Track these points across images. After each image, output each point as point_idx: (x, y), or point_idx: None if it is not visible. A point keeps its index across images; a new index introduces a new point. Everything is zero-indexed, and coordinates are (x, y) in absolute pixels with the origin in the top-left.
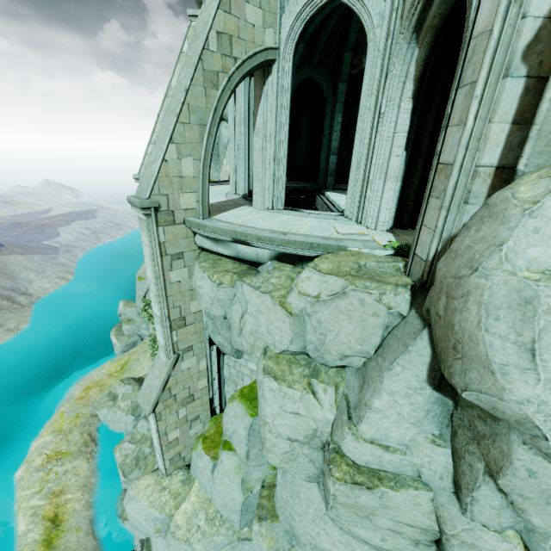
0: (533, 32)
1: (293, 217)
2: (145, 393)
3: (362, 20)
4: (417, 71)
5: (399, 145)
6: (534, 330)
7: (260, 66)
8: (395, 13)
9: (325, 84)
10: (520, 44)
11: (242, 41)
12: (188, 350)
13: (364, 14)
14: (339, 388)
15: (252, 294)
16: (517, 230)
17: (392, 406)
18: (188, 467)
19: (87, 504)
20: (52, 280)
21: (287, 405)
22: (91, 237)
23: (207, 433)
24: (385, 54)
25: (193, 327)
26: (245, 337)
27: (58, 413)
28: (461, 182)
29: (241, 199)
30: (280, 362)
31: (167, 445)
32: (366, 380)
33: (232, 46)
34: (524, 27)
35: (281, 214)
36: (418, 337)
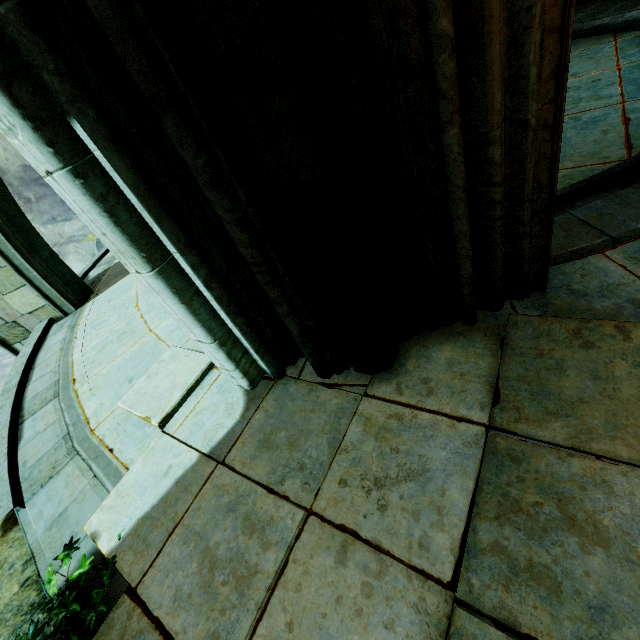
0: None
1: None
2: None
3: None
4: None
5: None
6: None
7: None
8: None
9: None
10: None
11: None
12: None
13: None
14: None
15: None
16: None
17: None
18: None
19: None
20: None
21: None
22: None
23: None
24: None
25: None
26: None
27: None
28: None
29: None
30: None
31: None
32: None
33: None
34: None
35: None
36: None
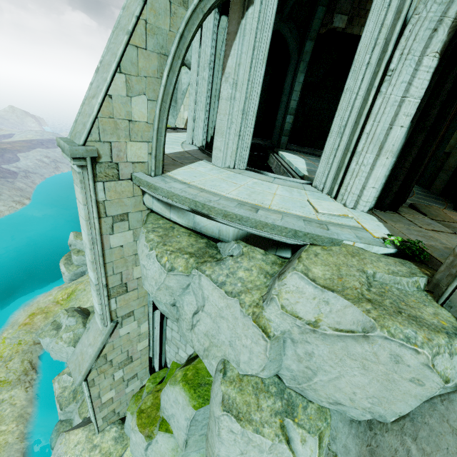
0: None
1: (258, 181)
2: (76, 359)
3: None
4: None
5: (407, 112)
6: None
7: None
8: None
9: (291, 40)
10: None
11: None
12: (129, 316)
13: None
14: (324, 439)
15: (213, 290)
16: None
17: None
18: (123, 419)
19: (21, 436)
20: (8, 203)
21: (250, 453)
22: (50, 165)
23: (144, 405)
24: None
25: (135, 293)
26: (198, 335)
27: (1, 339)
28: None
29: (198, 151)
30: (244, 390)
31: (100, 406)
32: None
33: None
34: None
35: (244, 176)
36: None
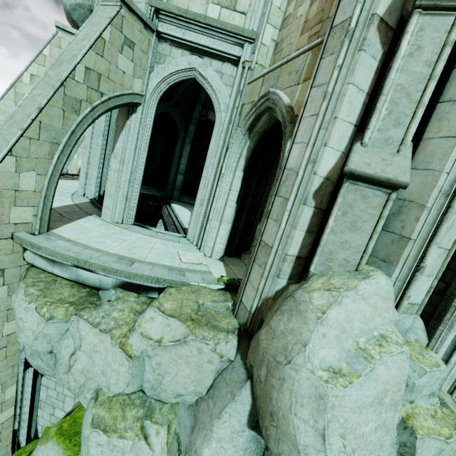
0: (319, 184)
1: (141, 236)
2: None
3: (213, 102)
4: (248, 155)
5: (232, 199)
6: (325, 420)
7: (126, 105)
8: (236, 110)
9: (179, 121)
10: (312, 188)
11: (111, 81)
12: None
13: (215, 99)
14: (172, 427)
15: (90, 331)
16: (314, 334)
17: (218, 452)
18: None
19: None
20: None
21: None
22: None
23: None
24: (227, 133)
25: (3, 352)
26: (74, 375)
27: None
28: (276, 261)
29: (89, 204)
30: (112, 408)
31: None
32: (197, 423)
33: (100, 83)
34: (315, 180)
35: (130, 232)
36: (243, 387)
